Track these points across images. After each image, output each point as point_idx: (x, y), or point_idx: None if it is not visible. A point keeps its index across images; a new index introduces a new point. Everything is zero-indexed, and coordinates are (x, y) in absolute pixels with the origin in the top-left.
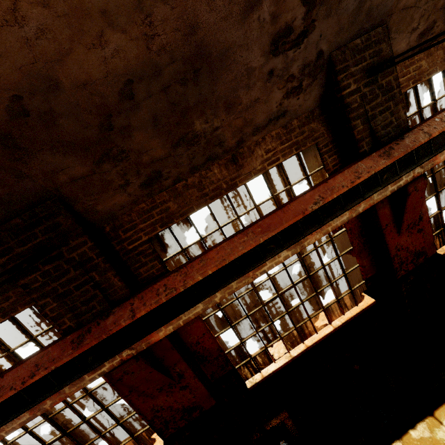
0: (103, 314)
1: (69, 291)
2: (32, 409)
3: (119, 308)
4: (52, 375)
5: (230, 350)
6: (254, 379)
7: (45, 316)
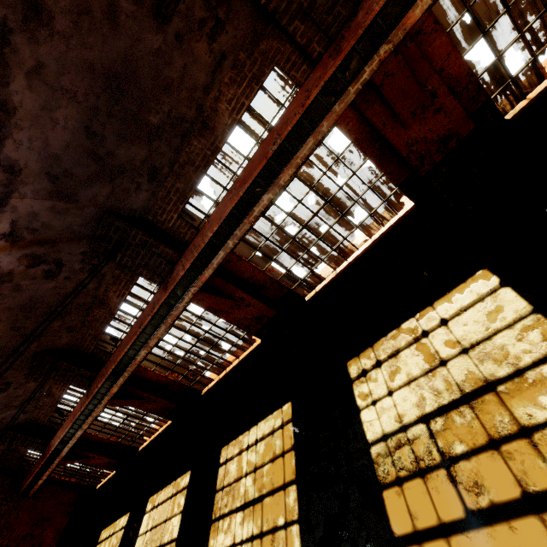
0: (350, 18)
1: (312, 3)
2: (314, 133)
3: (365, 1)
4: (321, 97)
5: (483, 72)
6: (516, 109)
7: (288, 75)
